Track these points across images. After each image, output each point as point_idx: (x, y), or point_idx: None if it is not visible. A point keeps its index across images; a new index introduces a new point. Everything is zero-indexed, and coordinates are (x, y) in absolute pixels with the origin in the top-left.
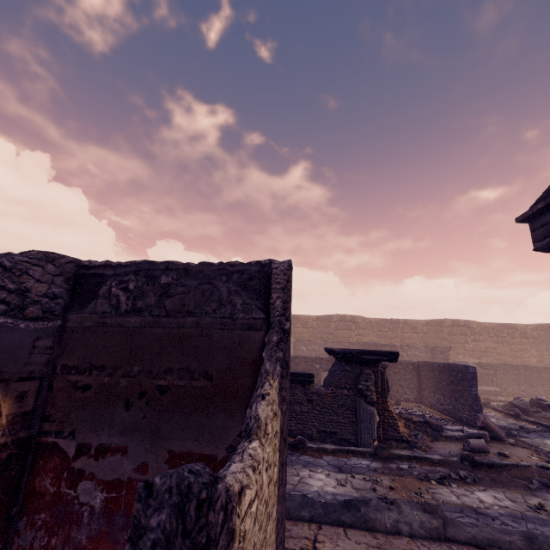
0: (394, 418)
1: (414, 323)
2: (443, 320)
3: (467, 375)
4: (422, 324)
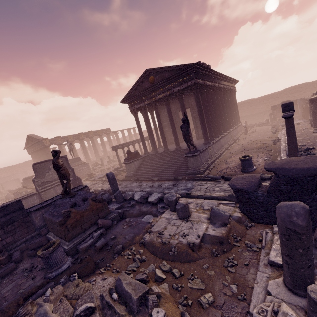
0: (2, 192)
1: (19, 165)
2: (28, 161)
3: (19, 180)
4: (21, 164)
